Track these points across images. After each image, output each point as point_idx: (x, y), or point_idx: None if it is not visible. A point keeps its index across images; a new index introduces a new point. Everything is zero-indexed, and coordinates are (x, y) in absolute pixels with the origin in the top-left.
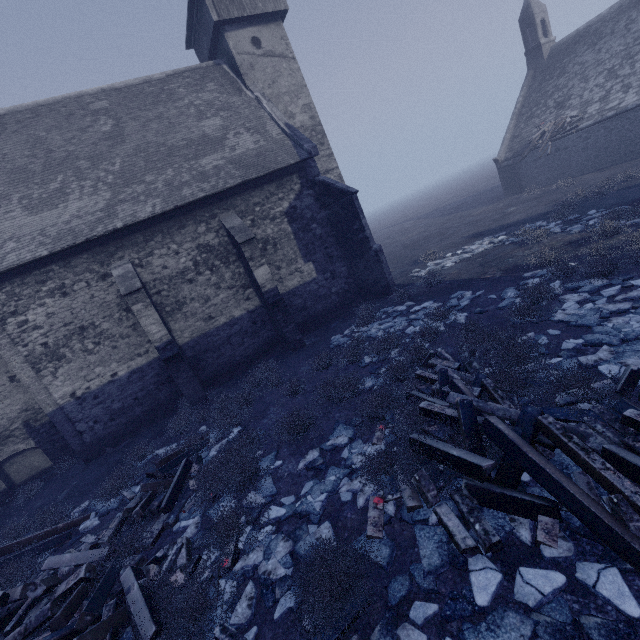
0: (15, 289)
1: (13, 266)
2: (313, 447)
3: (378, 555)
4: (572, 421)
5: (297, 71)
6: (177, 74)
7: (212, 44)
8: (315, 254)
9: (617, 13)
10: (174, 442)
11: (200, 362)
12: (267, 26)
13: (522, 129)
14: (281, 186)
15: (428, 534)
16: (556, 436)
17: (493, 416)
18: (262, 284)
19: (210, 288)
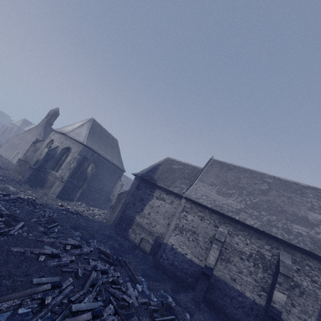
0: (193, 207)
1: (199, 202)
2: None
3: None
4: None
5: None
6: (314, 188)
7: None
8: None
9: None
10: (175, 302)
11: (212, 289)
12: None
13: None
14: None
15: None
16: None
17: None
18: (274, 300)
19: (246, 270)
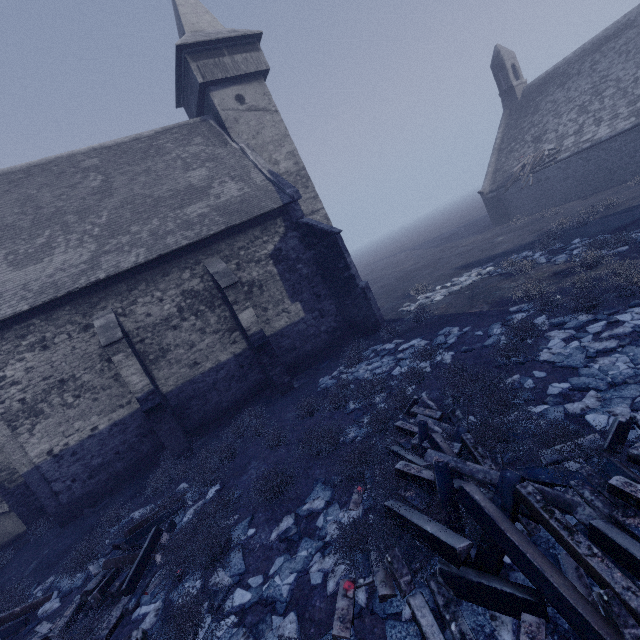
0: None
1: None
2: (289, 512)
3: None
4: (558, 485)
5: (280, 122)
6: (166, 131)
7: (199, 103)
8: (302, 294)
9: (581, 56)
10: (152, 502)
11: (185, 410)
12: (250, 84)
13: (503, 163)
14: (265, 230)
15: (400, 634)
16: (536, 510)
17: (469, 483)
18: (247, 327)
19: (195, 333)
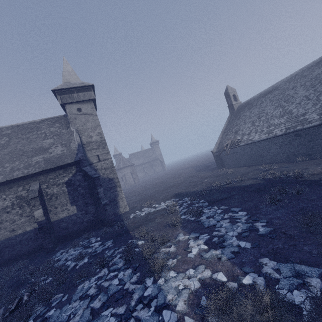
0: None
1: None
2: None
3: None
4: None
5: (97, 120)
6: (46, 120)
7: (64, 109)
8: (78, 202)
9: (259, 97)
10: None
11: (2, 252)
12: (86, 104)
13: (223, 139)
14: (66, 171)
15: None
16: None
17: None
18: (37, 218)
19: (17, 216)
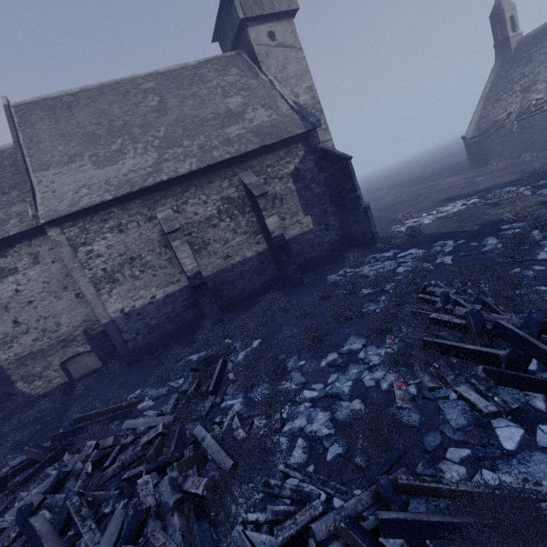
0: (86, 225)
1: (87, 207)
2: (330, 352)
3: (409, 419)
4: None
5: (303, 59)
6: (207, 61)
7: (235, 37)
8: (313, 209)
9: None
10: (203, 351)
11: (218, 292)
12: (281, 22)
13: (489, 111)
14: (289, 152)
15: (451, 405)
16: None
17: (502, 320)
18: (272, 230)
19: (229, 232)
